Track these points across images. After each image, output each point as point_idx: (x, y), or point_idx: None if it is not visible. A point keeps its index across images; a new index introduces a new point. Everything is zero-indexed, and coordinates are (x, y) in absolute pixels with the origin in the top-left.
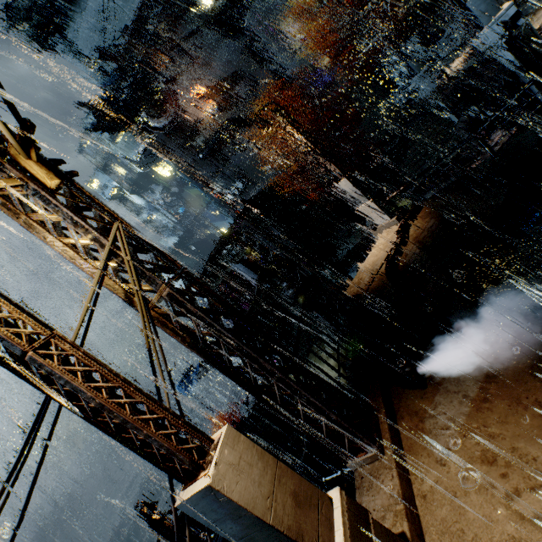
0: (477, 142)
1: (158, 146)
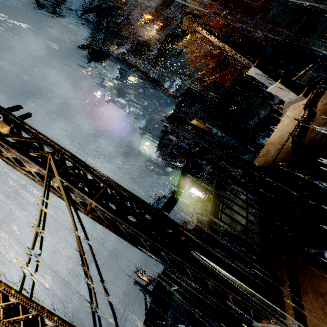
0: None
1: (126, 65)
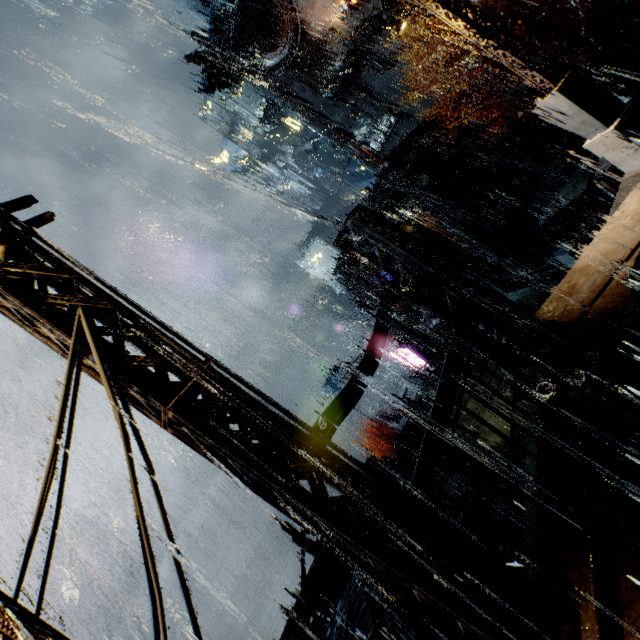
0: None
1: (279, 93)
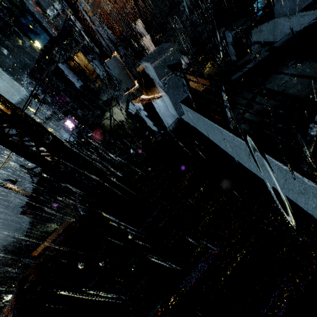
0: None
1: None
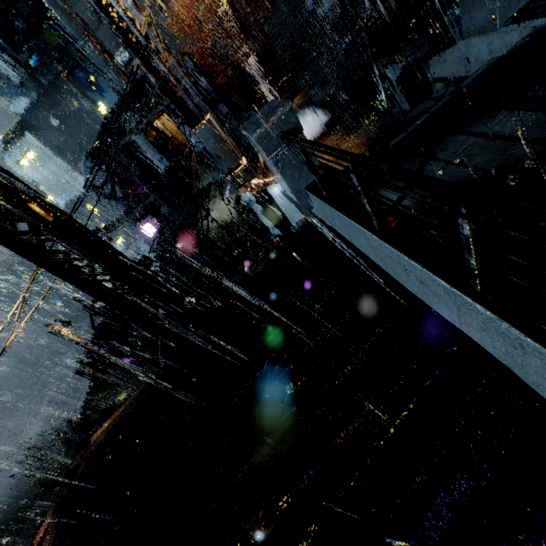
0: None
1: None
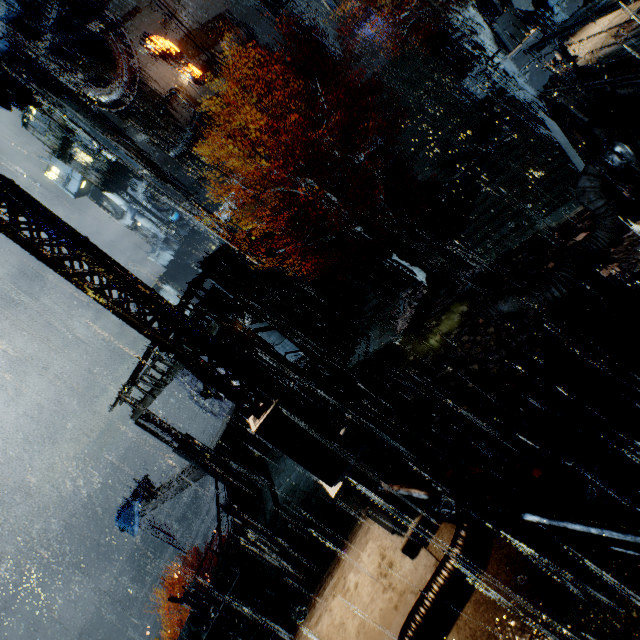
0: (616, 219)
1: (109, 133)
